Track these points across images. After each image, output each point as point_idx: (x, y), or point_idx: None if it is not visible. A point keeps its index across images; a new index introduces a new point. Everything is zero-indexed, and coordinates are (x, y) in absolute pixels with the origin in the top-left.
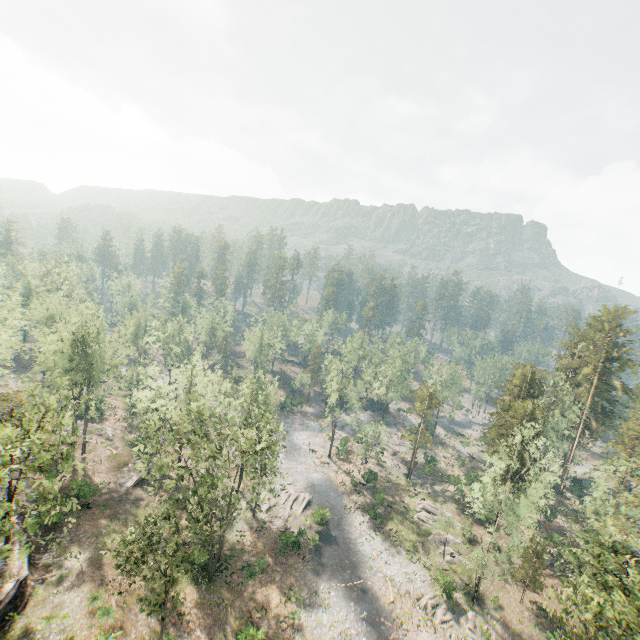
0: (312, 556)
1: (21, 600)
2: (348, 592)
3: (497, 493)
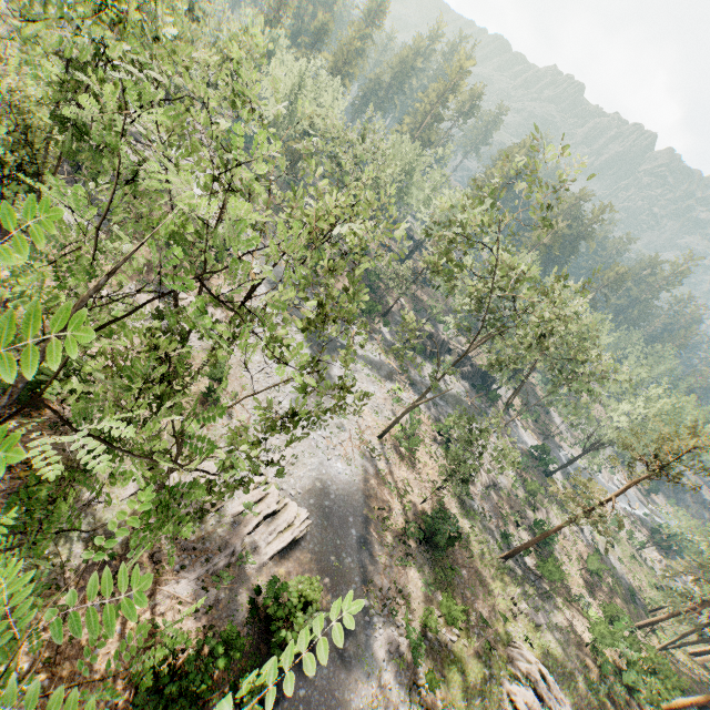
0: None
1: None
2: None
3: None
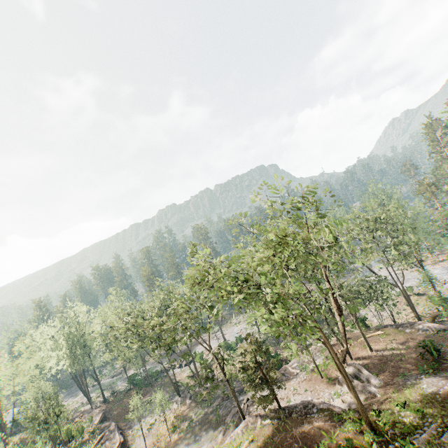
0: None
1: None
2: None
3: None
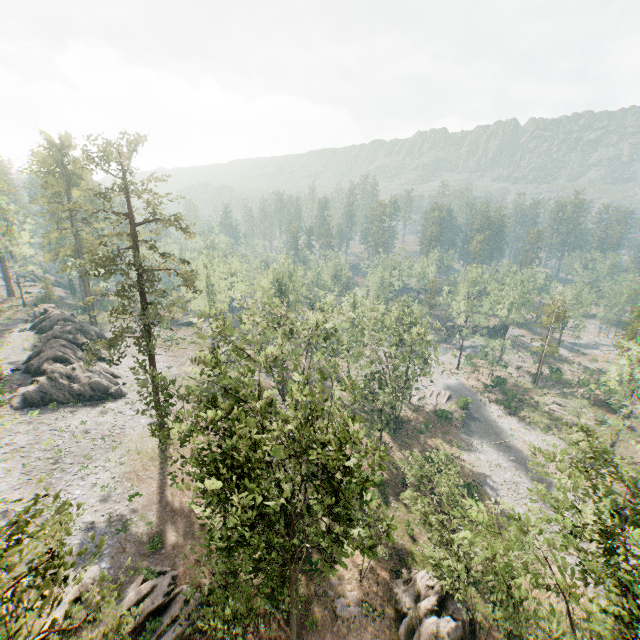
0: (462, 426)
1: None
2: (496, 446)
3: (632, 373)
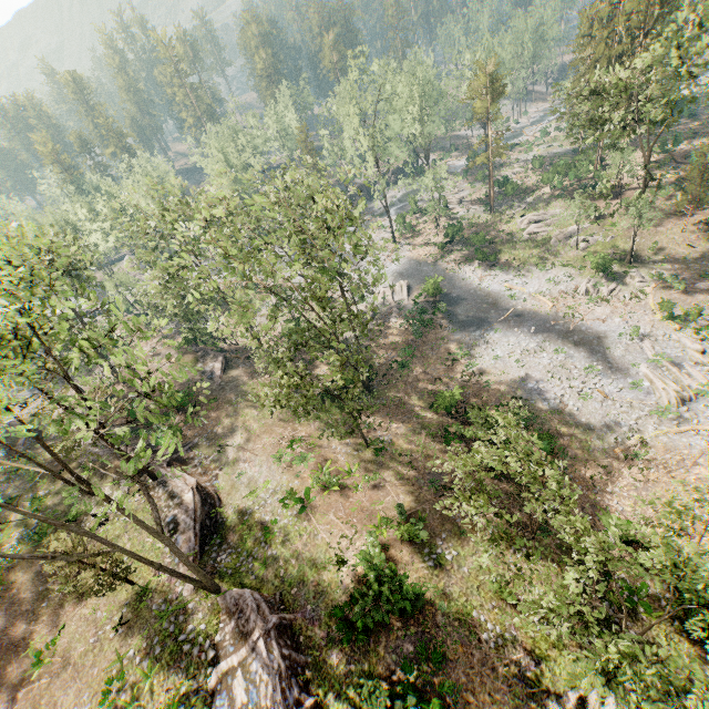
0: (448, 322)
1: (211, 500)
2: (505, 325)
3: None
